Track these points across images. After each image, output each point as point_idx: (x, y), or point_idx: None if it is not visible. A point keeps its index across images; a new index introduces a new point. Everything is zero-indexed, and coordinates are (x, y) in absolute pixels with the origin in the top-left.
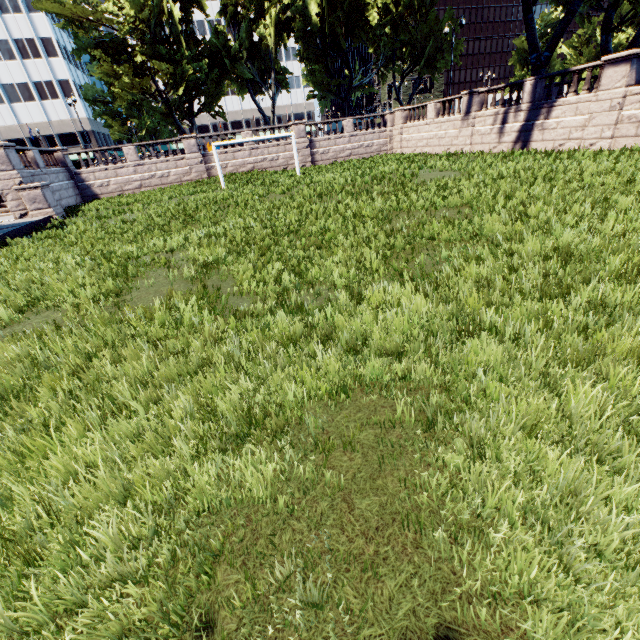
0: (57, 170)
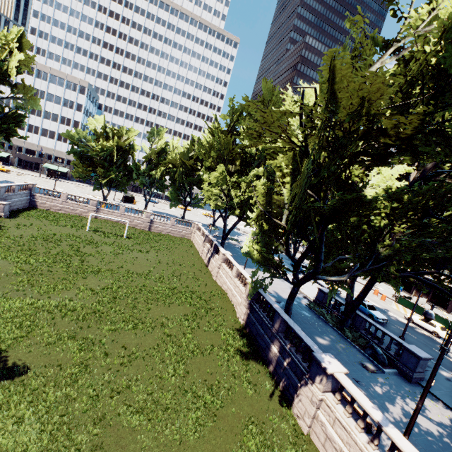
0: (24, 192)
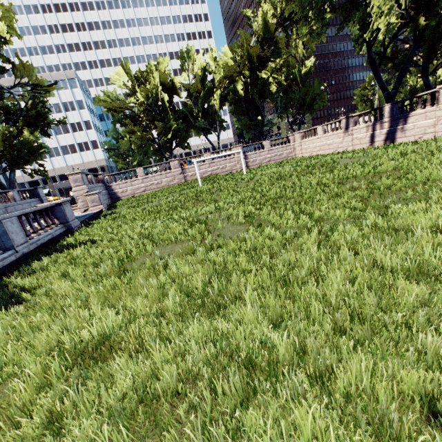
0: (100, 185)
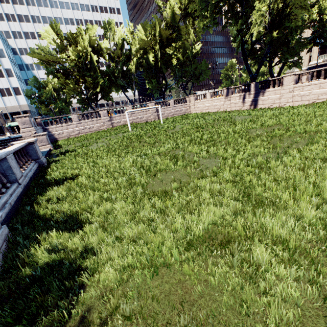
0: (39, 127)
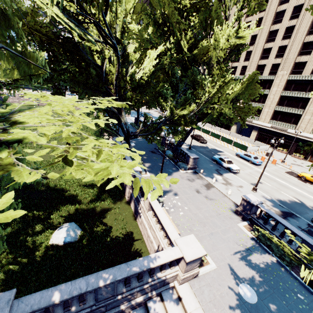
0: None
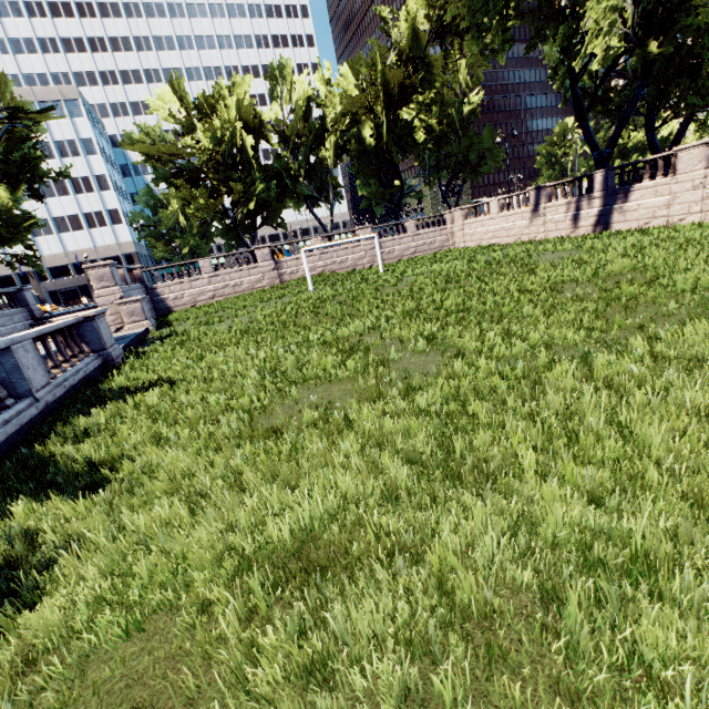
0: (137, 286)
